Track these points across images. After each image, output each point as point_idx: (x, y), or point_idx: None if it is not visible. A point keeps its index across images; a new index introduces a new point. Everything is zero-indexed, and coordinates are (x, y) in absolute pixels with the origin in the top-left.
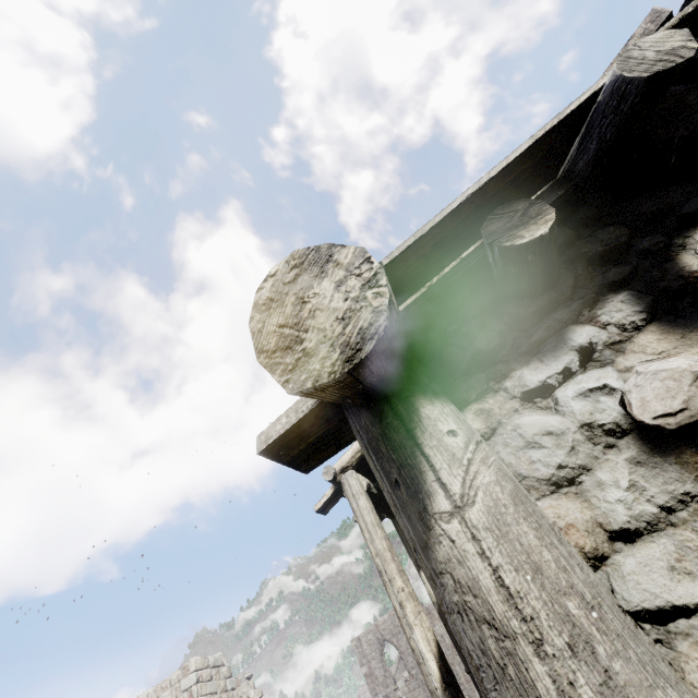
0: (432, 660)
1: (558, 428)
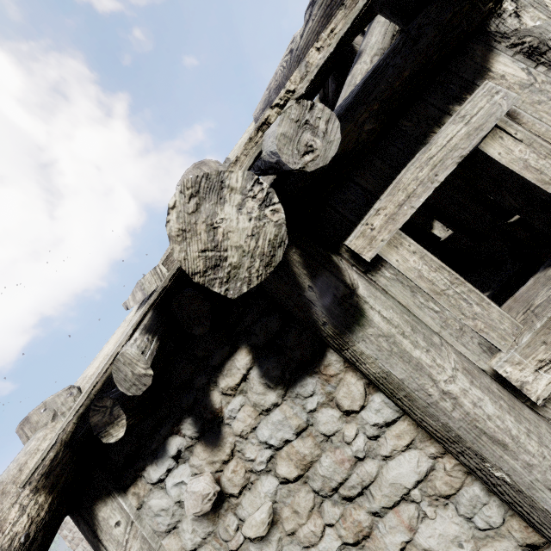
0: None
1: (167, 504)
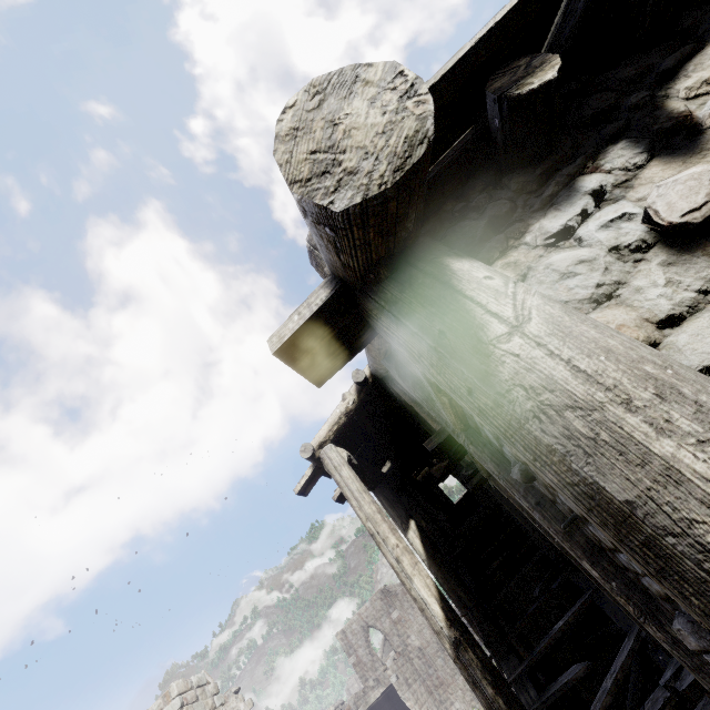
0: (434, 603)
1: (588, 257)
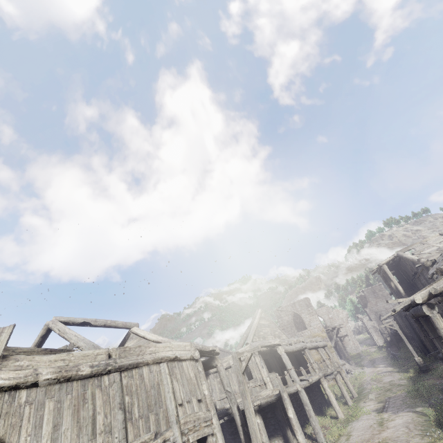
0: (402, 290)
1: None
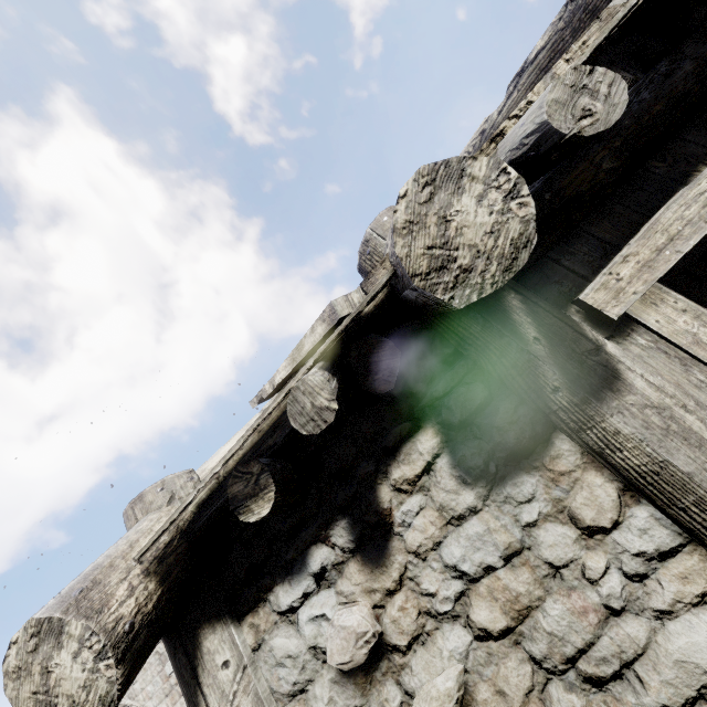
0: None
1: (297, 648)
